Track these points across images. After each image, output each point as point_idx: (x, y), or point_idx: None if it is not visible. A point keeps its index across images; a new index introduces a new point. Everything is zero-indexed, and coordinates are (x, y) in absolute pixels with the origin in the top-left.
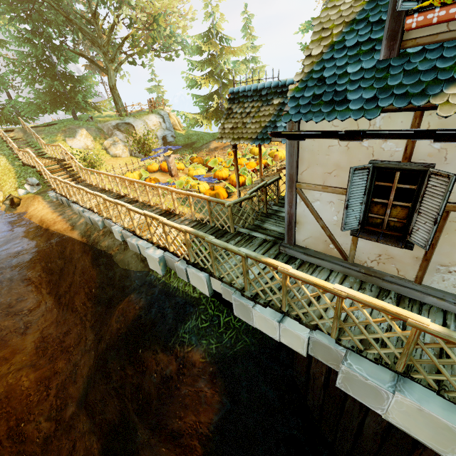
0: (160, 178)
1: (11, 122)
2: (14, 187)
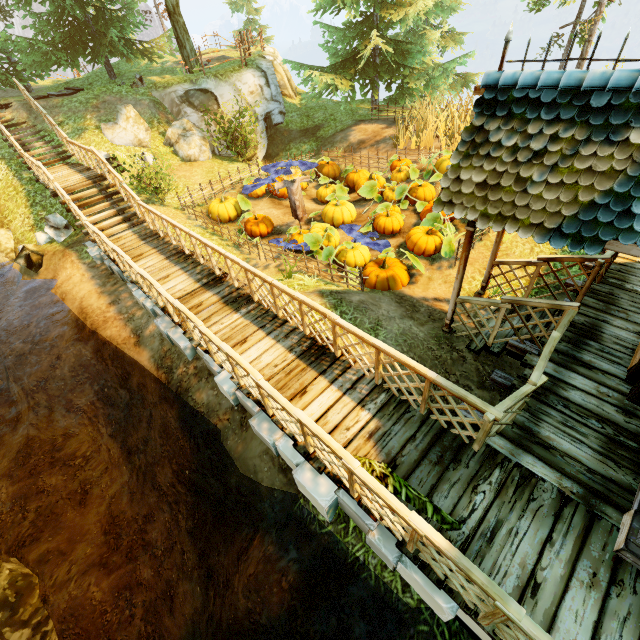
0: (271, 213)
1: (3, 84)
2: (29, 224)
